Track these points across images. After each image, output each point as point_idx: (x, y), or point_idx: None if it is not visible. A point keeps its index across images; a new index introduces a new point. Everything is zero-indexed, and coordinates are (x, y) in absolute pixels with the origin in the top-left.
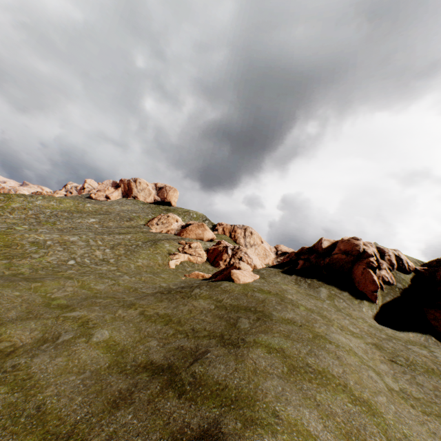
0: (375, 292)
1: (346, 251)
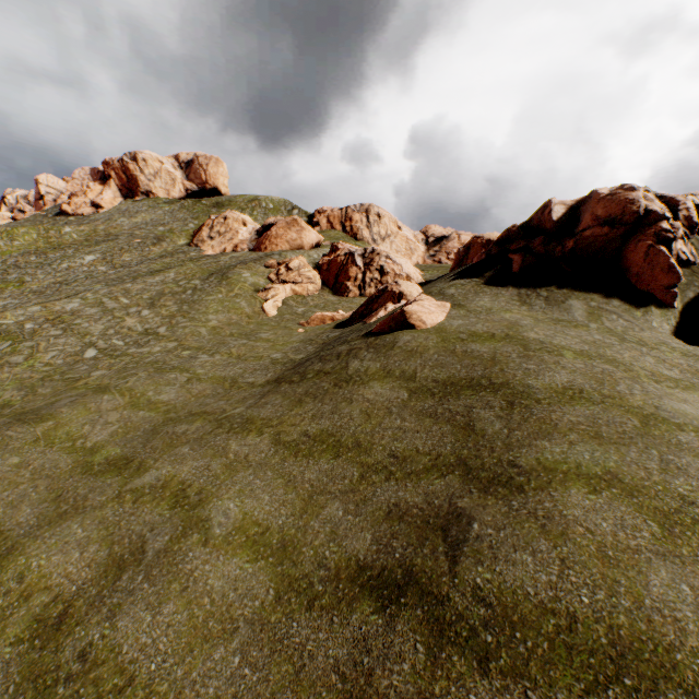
0: (674, 288)
1: (611, 219)
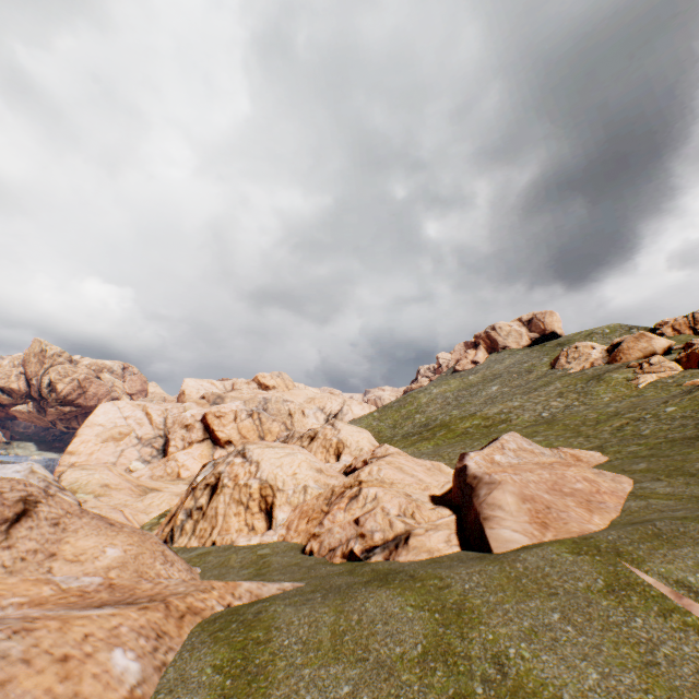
0: None
1: None
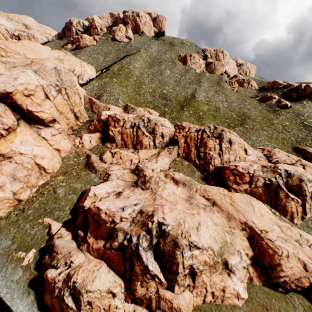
0: None
1: (310, 92)
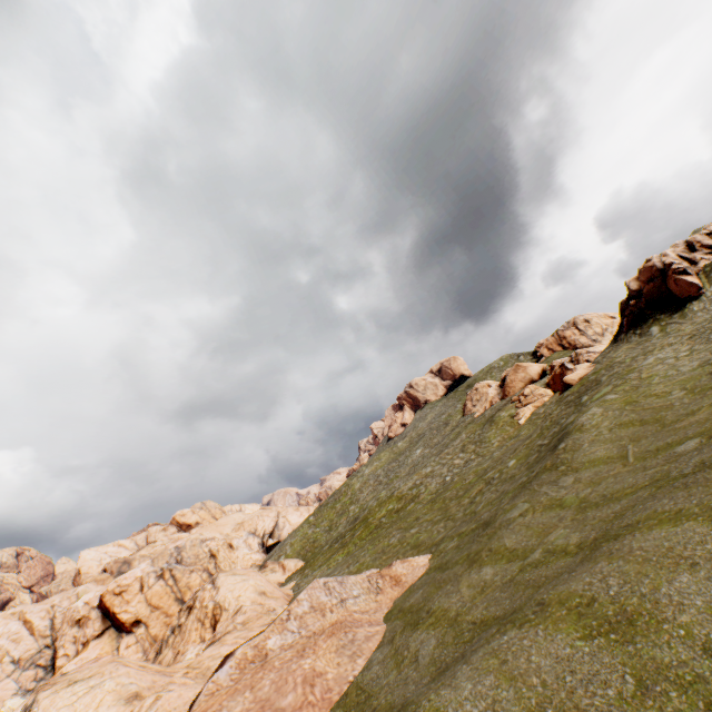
0: (699, 291)
1: (649, 279)
